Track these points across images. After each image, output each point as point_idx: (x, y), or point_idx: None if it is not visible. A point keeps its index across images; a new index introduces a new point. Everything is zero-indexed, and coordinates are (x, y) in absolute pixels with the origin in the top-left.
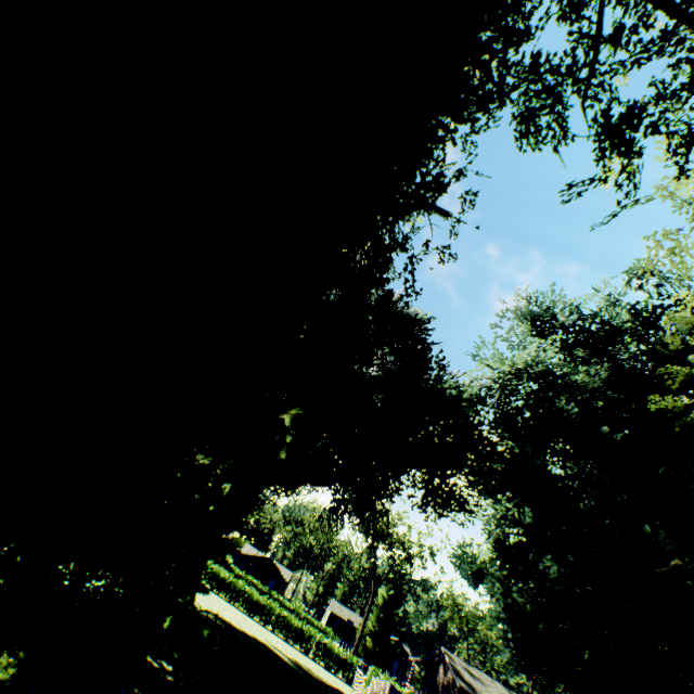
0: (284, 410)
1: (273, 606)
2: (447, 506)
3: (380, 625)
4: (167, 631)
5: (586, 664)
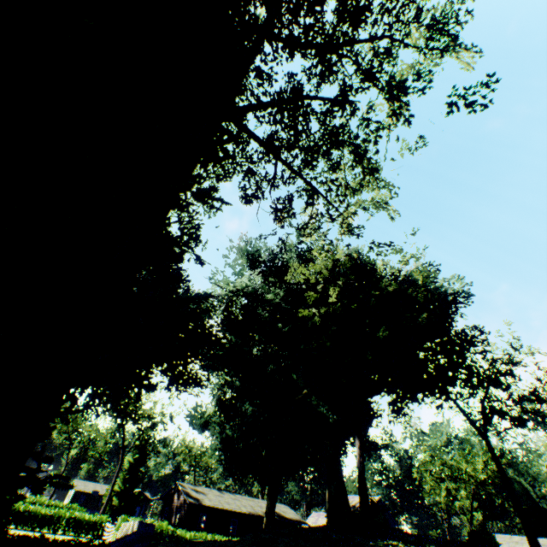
0: None
1: (17, 506)
2: (187, 385)
3: (126, 484)
4: None
5: (264, 458)
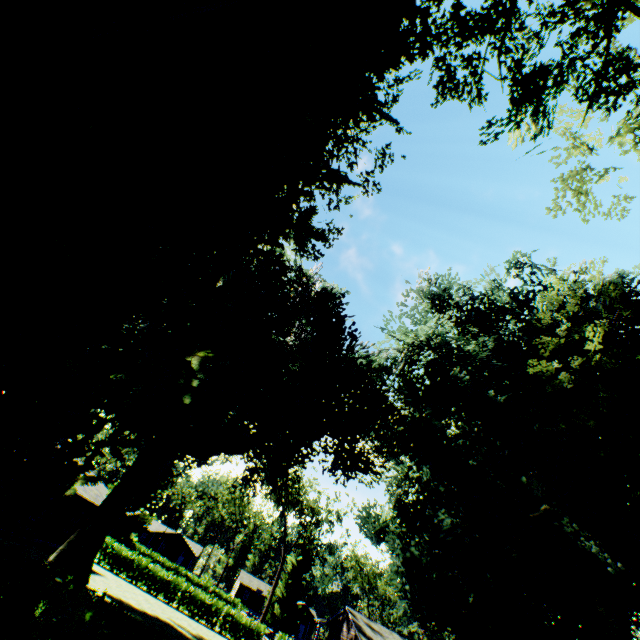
0: (192, 352)
1: (179, 582)
2: (355, 469)
3: (288, 591)
4: (38, 619)
5: (471, 606)
